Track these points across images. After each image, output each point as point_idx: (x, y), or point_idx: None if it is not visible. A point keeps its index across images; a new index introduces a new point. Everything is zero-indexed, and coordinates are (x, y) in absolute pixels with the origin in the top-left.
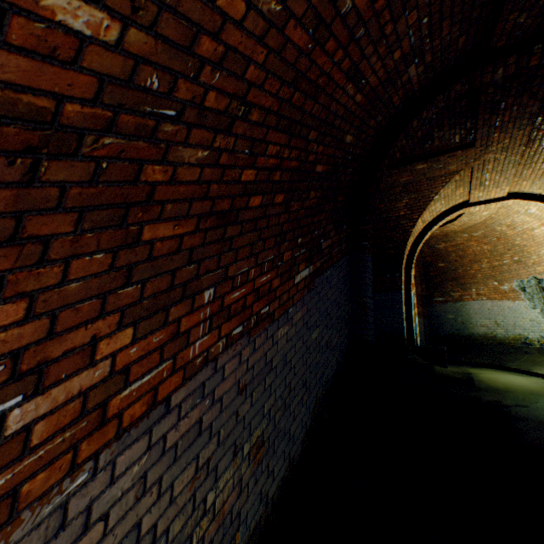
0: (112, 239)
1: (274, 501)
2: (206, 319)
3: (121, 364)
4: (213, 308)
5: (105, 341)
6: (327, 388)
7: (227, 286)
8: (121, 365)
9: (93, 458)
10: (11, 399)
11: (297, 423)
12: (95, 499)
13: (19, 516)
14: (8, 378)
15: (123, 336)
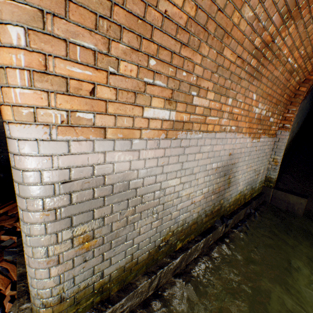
0: None
1: (295, 135)
2: None
3: None
4: None
5: None
6: (303, 120)
7: None
8: None
9: None
10: None
11: (300, 124)
12: None
13: None
14: None
15: None
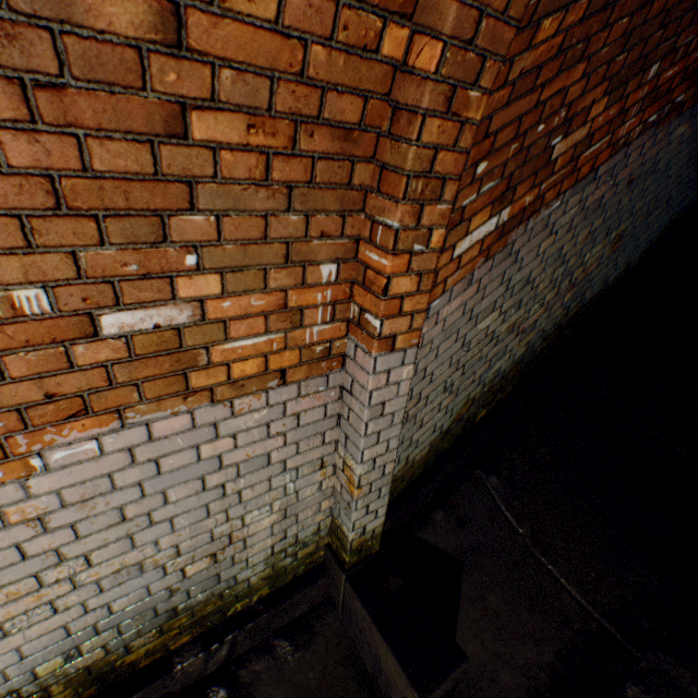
0: (636, 1)
1: (608, 287)
2: (640, 100)
3: (592, 130)
4: (648, 89)
5: (594, 107)
6: (681, 216)
7: (667, 61)
8: (592, 130)
9: (563, 194)
10: (558, 138)
11: (645, 237)
12: (556, 220)
13: (540, 210)
14: (562, 123)
15: (601, 105)
